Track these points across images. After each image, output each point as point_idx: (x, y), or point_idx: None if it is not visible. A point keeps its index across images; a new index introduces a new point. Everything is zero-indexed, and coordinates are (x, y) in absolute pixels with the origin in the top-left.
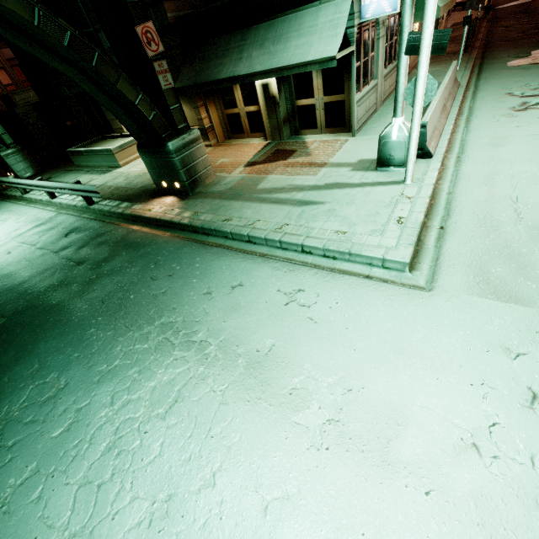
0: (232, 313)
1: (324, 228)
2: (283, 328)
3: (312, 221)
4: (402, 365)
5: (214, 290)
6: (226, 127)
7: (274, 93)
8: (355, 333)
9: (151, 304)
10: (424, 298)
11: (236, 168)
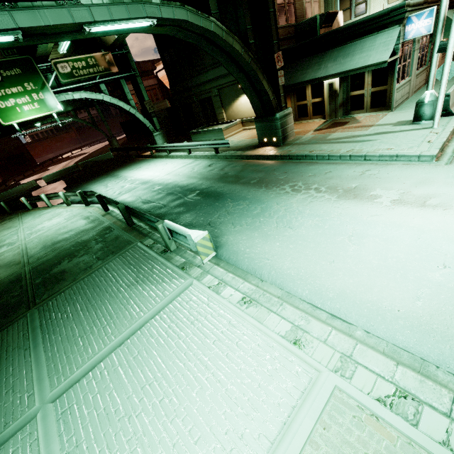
0: (329, 179)
1: (378, 148)
2: (361, 181)
3: (369, 147)
4: (432, 185)
5: (315, 174)
6: (295, 113)
7: (336, 88)
8: (404, 179)
9: (279, 181)
10: (444, 167)
11: (307, 132)
